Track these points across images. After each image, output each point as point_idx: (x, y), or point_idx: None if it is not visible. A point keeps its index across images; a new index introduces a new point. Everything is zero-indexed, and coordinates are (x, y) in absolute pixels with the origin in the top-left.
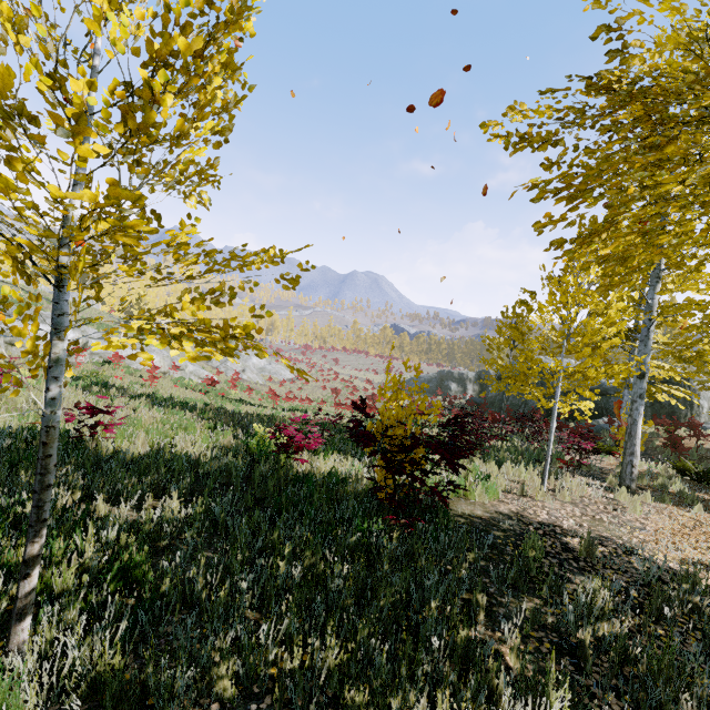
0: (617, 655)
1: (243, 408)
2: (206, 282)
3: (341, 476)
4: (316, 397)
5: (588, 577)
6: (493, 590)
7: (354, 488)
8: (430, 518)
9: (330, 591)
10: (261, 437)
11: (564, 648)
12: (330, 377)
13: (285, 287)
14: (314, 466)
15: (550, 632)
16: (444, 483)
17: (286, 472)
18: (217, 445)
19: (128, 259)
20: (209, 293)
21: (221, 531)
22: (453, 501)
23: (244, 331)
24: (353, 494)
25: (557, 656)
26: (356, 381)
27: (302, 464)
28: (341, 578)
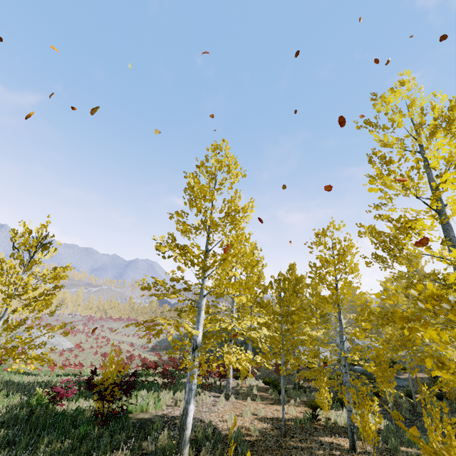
0: (157, 448)
1: (26, 379)
2: (36, 338)
3: (82, 409)
4: (88, 361)
5: (174, 432)
6: (131, 442)
7: (87, 414)
8: (118, 420)
9: (61, 451)
10: (40, 395)
11: (145, 453)
12: (103, 343)
13: (64, 336)
14: (69, 407)
15: (144, 450)
16: (135, 404)
17: (52, 412)
18: (9, 404)
19: (5, 328)
20: (38, 345)
21: (11, 444)
22: (137, 414)
23: (48, 359)
24: (85, 416)
25: (141, 455)
26: (123, 344)
27: (61, 406)
28: (67, 446)
